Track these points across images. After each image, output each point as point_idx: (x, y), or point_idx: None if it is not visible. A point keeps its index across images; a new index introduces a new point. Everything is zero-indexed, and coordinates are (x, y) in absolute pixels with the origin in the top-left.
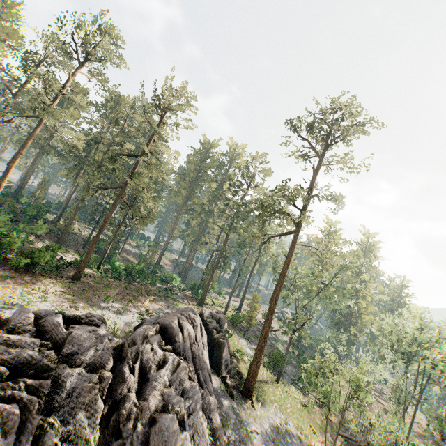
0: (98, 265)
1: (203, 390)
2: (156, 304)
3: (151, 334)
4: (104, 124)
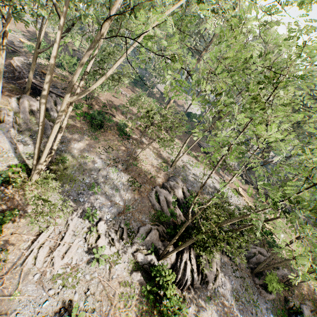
0: None
1: None
2: None
3: None
4: None
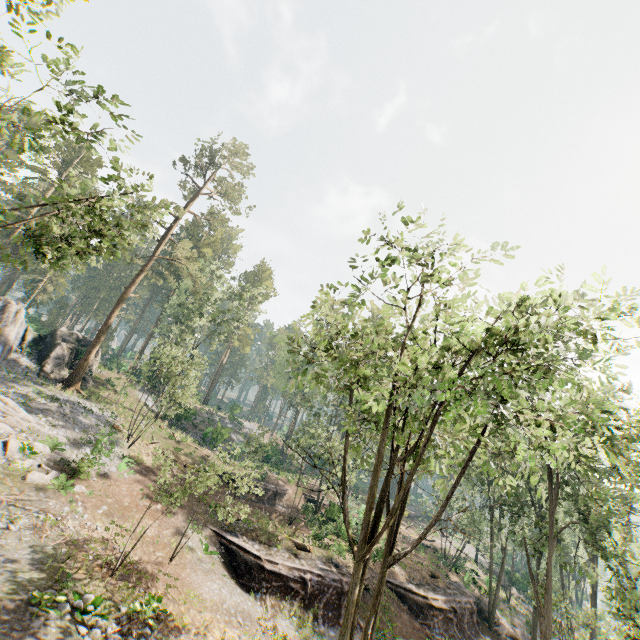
0: None
1: None
2: None
3: None
4: None
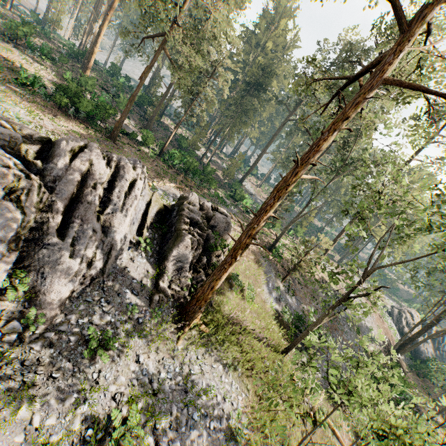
0: (160, 151)
1: (62, 243)
2: (178, 192)
3: (1, 124)
4: (213, 2)
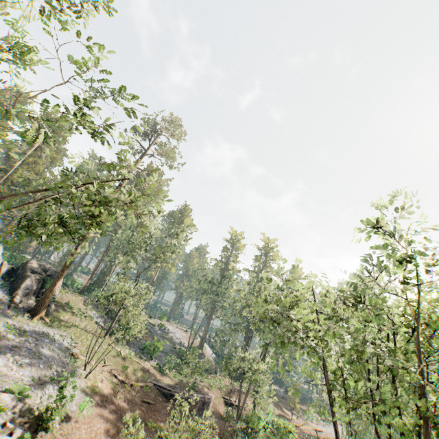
0: None
1: None
2: None
3: None
4: None
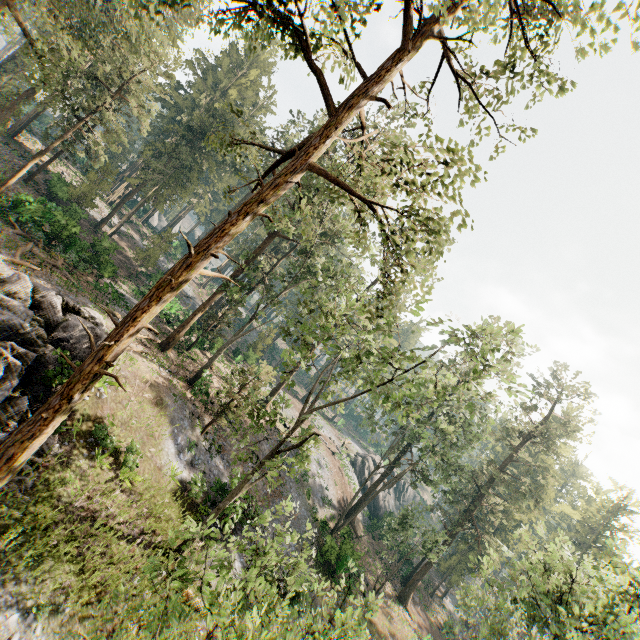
0: None
1: None
2: (12, 272)
3: None
4: None
